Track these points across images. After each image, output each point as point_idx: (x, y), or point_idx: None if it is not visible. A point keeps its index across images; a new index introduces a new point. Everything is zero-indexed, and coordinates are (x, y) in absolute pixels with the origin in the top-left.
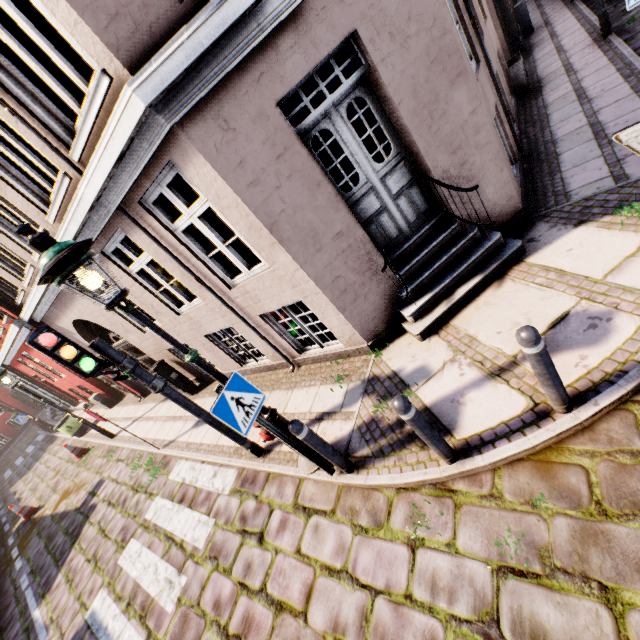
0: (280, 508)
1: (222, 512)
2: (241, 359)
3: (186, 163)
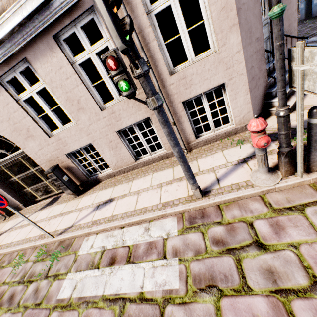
0: (259, 218)
1: (183, 248)
2: (135, 156)
3: None
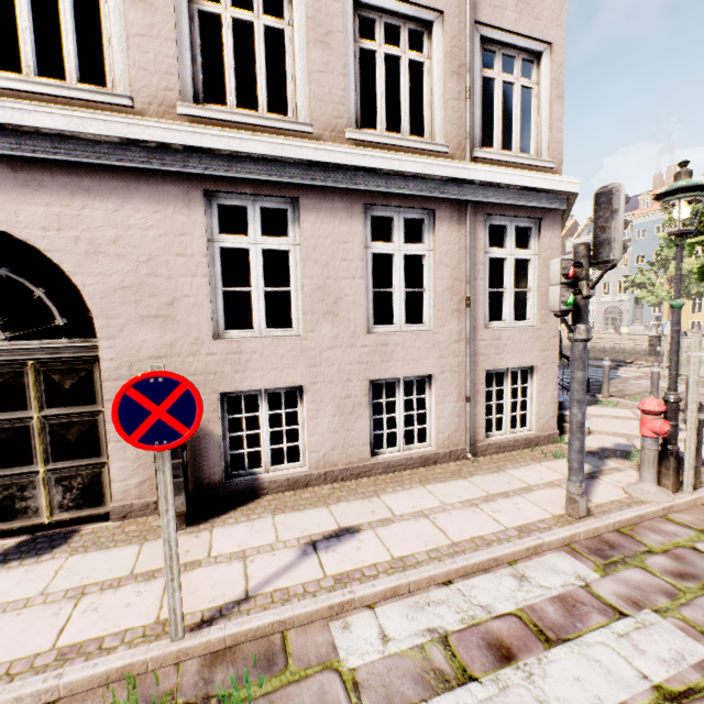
0: (696, 541)
1: (640, 593)
2: (371, 445)
3: (548, 228)
